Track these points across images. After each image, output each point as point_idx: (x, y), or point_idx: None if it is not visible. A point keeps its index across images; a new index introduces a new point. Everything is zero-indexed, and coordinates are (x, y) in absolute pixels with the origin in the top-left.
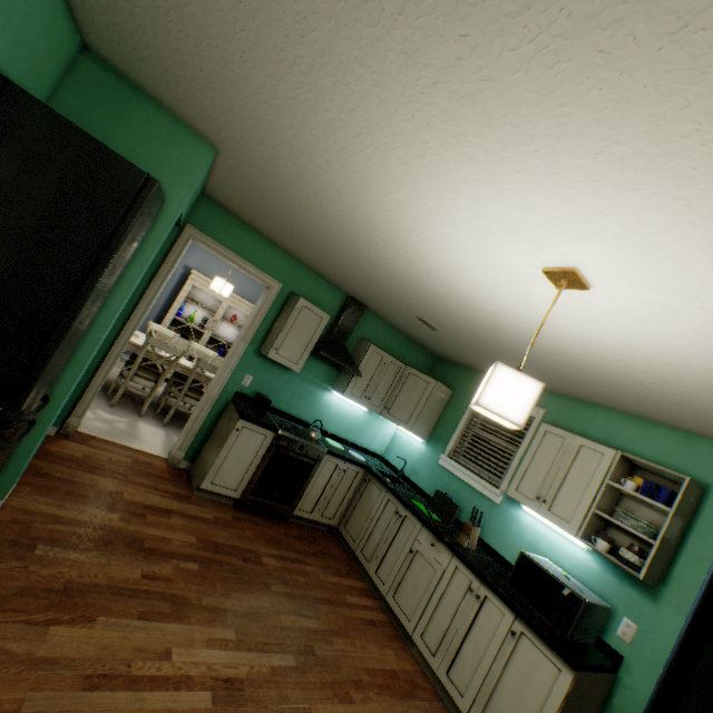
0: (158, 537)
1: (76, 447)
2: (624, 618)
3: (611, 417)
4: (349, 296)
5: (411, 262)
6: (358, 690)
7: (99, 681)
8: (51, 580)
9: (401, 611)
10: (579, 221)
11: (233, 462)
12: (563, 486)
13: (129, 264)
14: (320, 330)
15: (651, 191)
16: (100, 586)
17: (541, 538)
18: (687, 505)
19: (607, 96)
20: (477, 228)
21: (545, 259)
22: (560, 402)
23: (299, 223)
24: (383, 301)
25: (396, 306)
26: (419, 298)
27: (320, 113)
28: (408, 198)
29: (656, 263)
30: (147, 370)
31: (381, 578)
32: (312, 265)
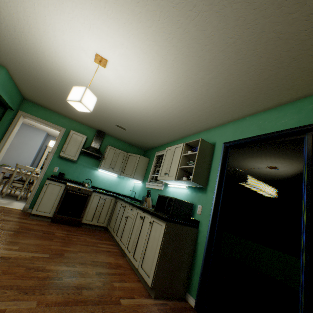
0: None
1: None
2: (198, 205)
3: (190, 138)
4: (97, 130)
5: None
6: (81, 264)
7: None
8: None
9: (122, 243)
10: (73, 28)
11: (47, 200)
12: (171, 165)
13: None
14: (83, 142)
15: (64, 2)
16: None
17: (175, 193)
18: (207, 151)
19: None
20: (69, 53)
21: (90, 55)
22: (177, 142)
23: (50, 93)
24: (103, 123)
25: (107, 124)
26: (103, 111)
27: (1, 26)
28: (48, 52)
29: (99, 34)
30: (21, 181)
31: (118, 236)
32: (75, 118)
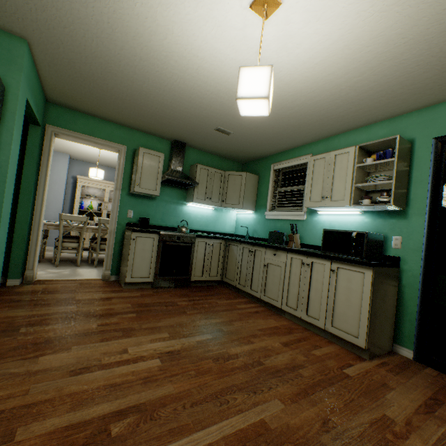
0: (105, 309)
1: (36, 286)
2: (393, 237)
3: (348, 136)
4: (172, 141)
5: (183, 70)
6: (255, 338)
7: (81, 371)
8: (35, 340)
9: (271, 299)
10: None
11: (140, 261)
12: (333, 183)
13: (1, 135)
14: (161, 165)
15: None
16: (70, 335)
17: (335, 223)
18: (404, 154)
19: None
20: None
21: None
22: (318, 145)
23: (109, 84)
24: (191, 129)
25: (199, 129)
26: (205, 107)
27: None
28: None
29: None
30: (71, 239)
31: (255, 290)
32: (139, 126)
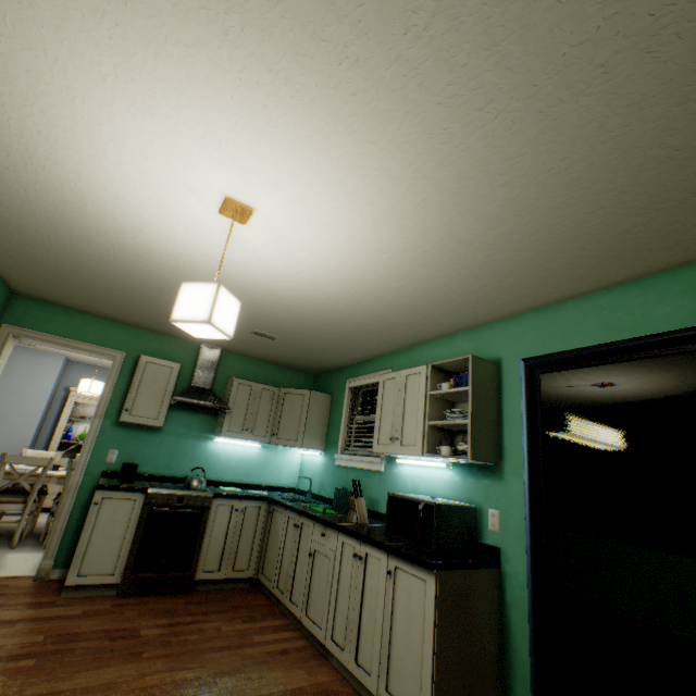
0: None
1: None
2: (488, 510)
3: (431, 347)
4: (202, 344)
5: (175, 267)
6: None
7: None
8: None
9: (314, 623)
10: (173, 148)
11: (102, 542)
12: (405, 417)
13: None
14: (173, 379)
15: (159, 94)
16: None
17: (419, 480)
18: (487, 380)
19: (51, 30)
20: (153, 198)
21: (209, 200)
22: (399, 357)
23: (88, 278)
24: None
25: None
26: None
27: None
28: (96, 197)
29: (242, 158)
30: (16, 495)
31: (295, 602)
32: (148, 325)
